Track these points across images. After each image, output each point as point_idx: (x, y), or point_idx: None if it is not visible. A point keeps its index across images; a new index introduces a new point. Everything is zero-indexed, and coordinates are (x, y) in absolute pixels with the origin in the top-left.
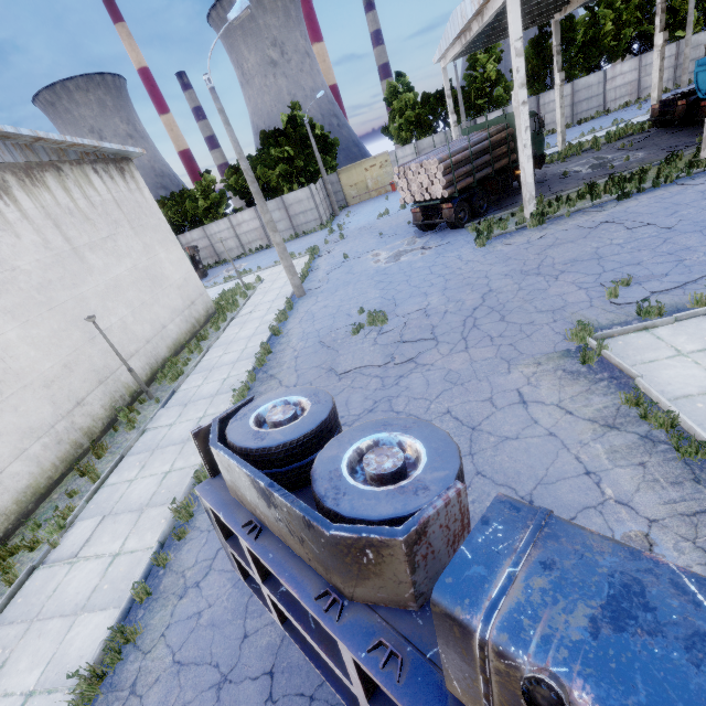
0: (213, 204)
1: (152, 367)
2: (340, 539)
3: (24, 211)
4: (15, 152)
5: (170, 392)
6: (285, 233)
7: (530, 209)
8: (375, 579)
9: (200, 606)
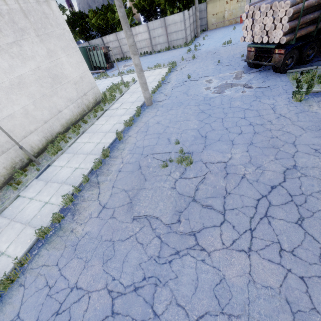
0: None
1: (48, 139)
2: None
3: None
4: None
5: (45, 166)
6: (162, 45)
7: None
8: None
9: None
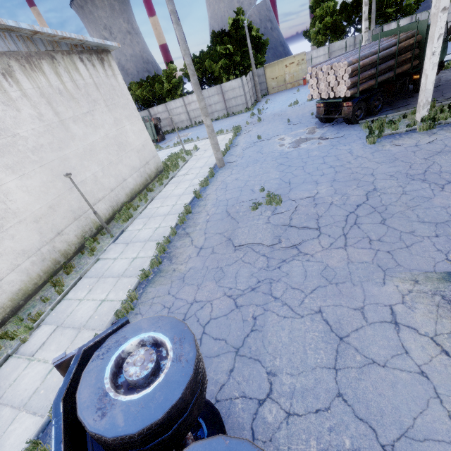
0: (173, 87)
1: (114, 209)
2: None
3: (24, 90)
4: (19, 43)
5: (120, 231)
6: (220, 112)
7: (422, 113)
8: None
9: None
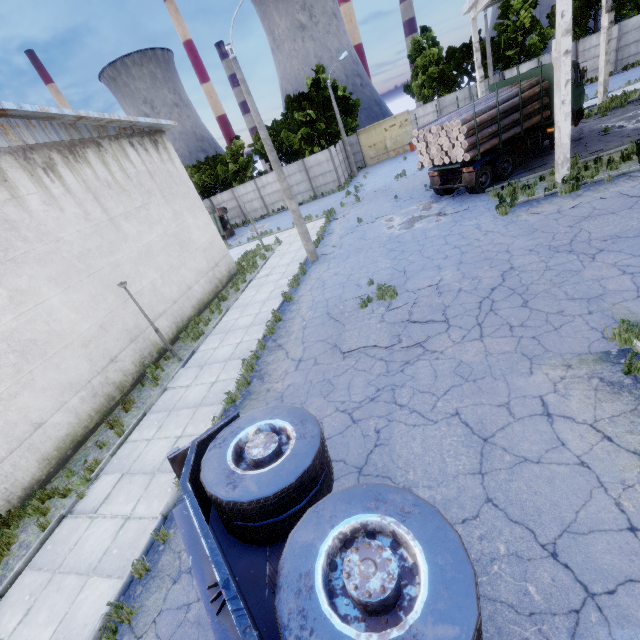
0: (241, 168)
1: (178, 326)
2: None
3: (68, 186)
4: (61, 131)
5: (190, 352)
6: (305, 194)
7: (562, 172)
8: None
9: (190, 597)
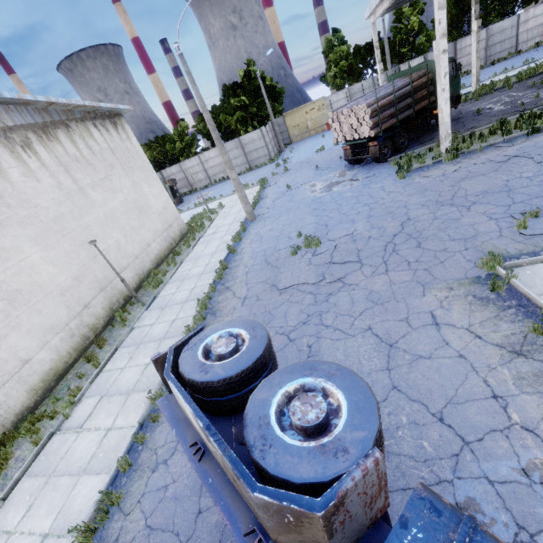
0: (187, 145)
1: (140, 277)
2: (263, 501)
3: (43, 160)
4: (35, 115)
5: (152, 297)
6: (241, 167)
7: (445, 144)
8: (296, 535)
9: (167, 480)
